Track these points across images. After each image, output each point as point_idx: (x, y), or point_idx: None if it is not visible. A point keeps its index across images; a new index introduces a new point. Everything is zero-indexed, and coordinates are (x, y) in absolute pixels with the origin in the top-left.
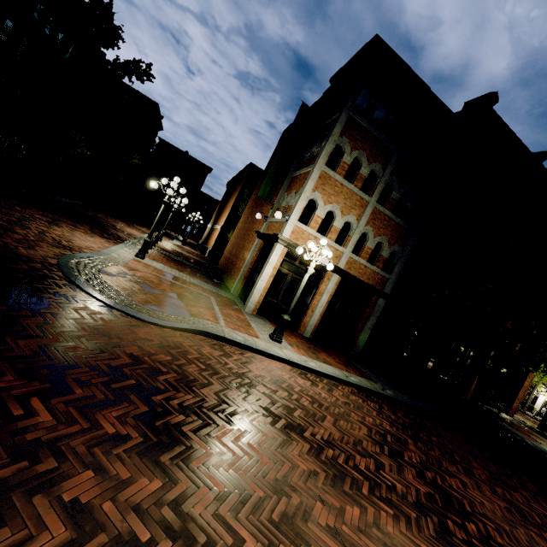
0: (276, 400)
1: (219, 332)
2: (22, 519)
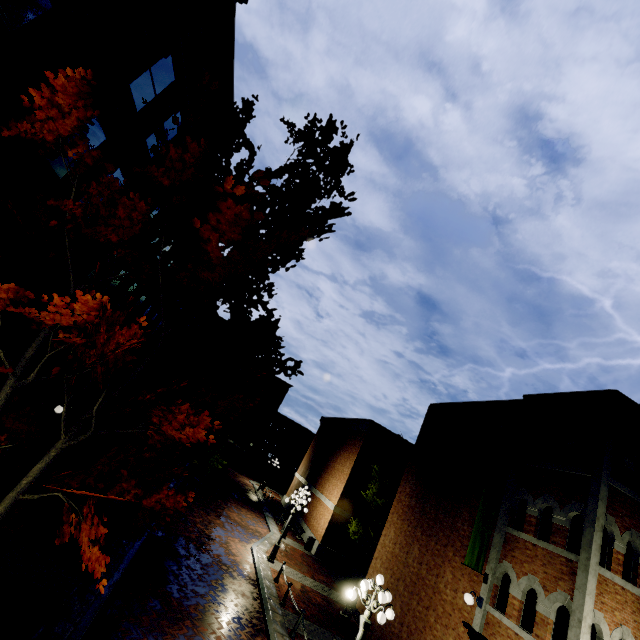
0: None
1: None
2: None
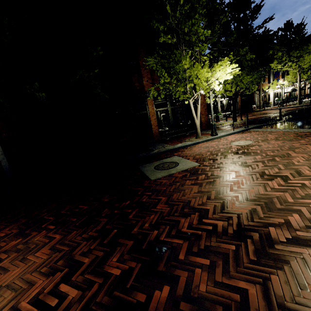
0: None
1: None
2: None
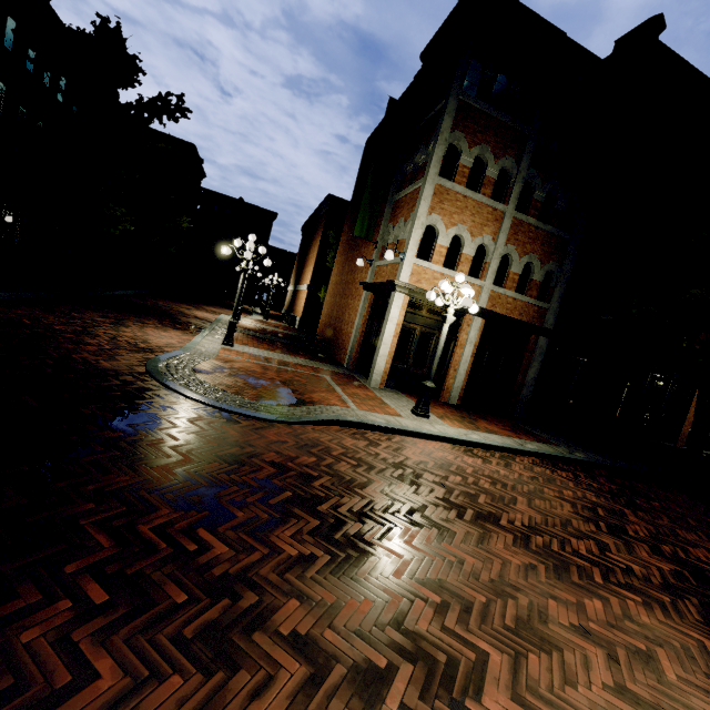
0: (451, 488)
1: (354, 417)
2: (252, 659)
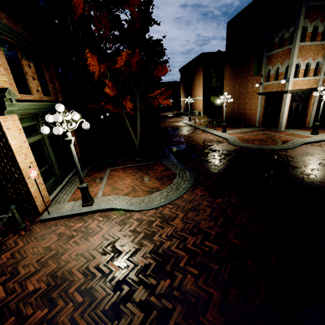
0: None
1: (305, 141)
2: None
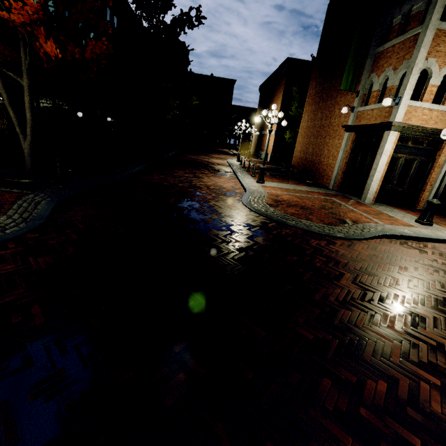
0: None
1: (392, 231)
2: None
